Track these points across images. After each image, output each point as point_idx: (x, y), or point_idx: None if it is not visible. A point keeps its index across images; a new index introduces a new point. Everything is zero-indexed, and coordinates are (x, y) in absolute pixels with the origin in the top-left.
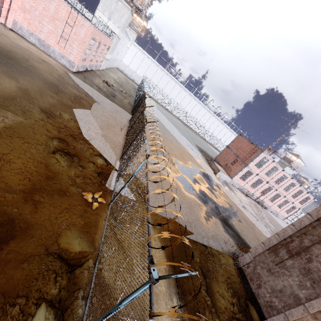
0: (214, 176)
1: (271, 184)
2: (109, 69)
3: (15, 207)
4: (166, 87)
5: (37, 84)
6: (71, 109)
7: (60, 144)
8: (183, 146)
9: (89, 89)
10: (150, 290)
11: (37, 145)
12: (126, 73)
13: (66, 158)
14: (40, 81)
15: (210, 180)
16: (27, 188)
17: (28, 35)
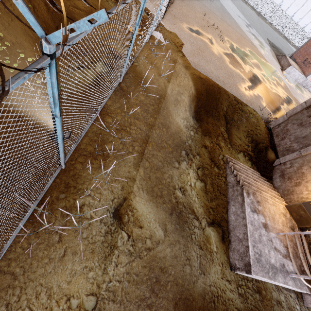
0: (279, 70)
1: None
2: None
3: (81, 17)
4: None
5: None
6: None
7: None
8: (245, 34)
9: None
10: None
11: None
12: None
13: (114, 2)
14: None
15: (270, 71)
16: (87, 10)
17: None
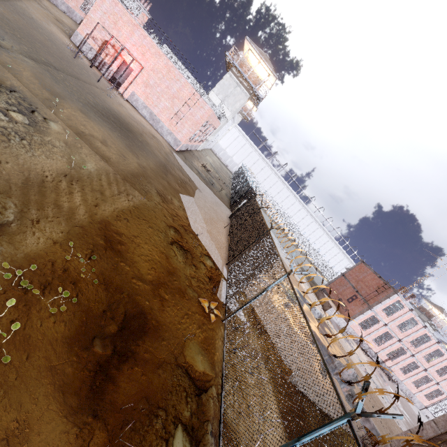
0: (323, 313)
1: (405, 345)
2: (205, 151)
3: (147, 300)
4: (266, 181)
5: (152, 162)
6: (179, 194)
7: (176, 235)
8: (284, 262)
9: (191, 172)
10: (351, 425)
11: (159, 232)
12: (220, 157)
13: (182, 253)
14: (153, 159)
15: (319, 317)
16: (154, 279)
17: (142, 107)
